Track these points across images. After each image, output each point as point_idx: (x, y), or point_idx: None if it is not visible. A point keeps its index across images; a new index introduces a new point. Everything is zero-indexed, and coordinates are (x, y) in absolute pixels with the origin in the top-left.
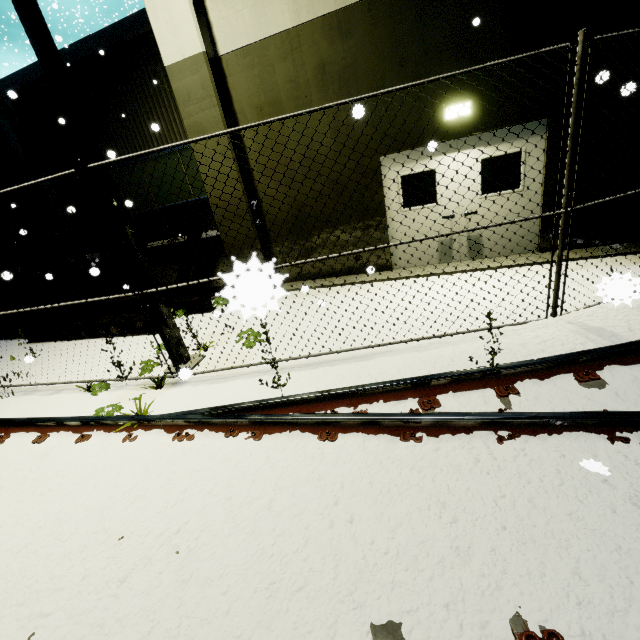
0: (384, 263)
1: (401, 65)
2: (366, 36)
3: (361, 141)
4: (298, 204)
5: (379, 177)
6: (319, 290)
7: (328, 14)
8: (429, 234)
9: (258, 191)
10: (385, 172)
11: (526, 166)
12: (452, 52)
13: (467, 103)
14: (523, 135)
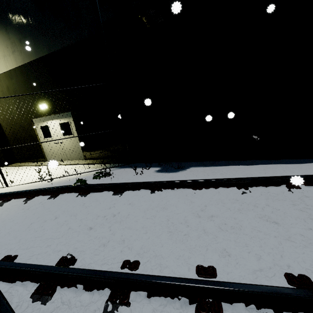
0: (43, 158)
1: (28, 89)
2: (17, 79)
3: (25, 113)
4: (14, 133)
5: (33, 126)
6: (17, 167)
7: (6, 72)
8: (54, 149)
9: (2, 127)
10: (35, 124)
11: (72, 127)
12: (39, 87)
13: (44, 104)
14: (68, 116)
